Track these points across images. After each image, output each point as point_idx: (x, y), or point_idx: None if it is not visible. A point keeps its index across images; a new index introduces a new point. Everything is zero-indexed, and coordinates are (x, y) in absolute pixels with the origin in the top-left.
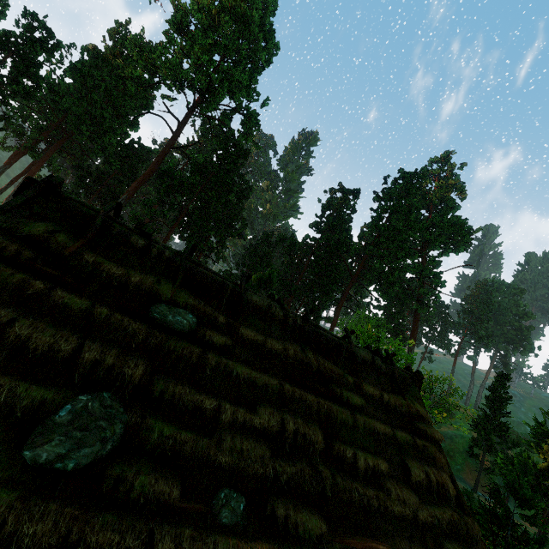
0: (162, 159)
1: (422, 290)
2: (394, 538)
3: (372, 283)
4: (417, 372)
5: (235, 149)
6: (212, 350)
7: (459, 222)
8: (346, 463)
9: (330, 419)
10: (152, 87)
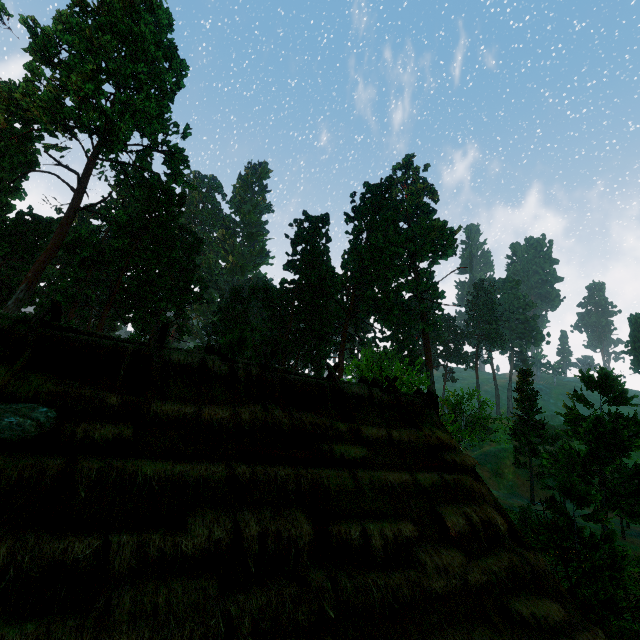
0: (67, 226)
1: (422, 306)
2: (443, 632)
3: (370, 314)
4: (429, 392)
5: (165, 196)
6: (97, 453)
7: (439, 225)
8: (354, 549)
9: (320, 492)
10: (30, 139)
